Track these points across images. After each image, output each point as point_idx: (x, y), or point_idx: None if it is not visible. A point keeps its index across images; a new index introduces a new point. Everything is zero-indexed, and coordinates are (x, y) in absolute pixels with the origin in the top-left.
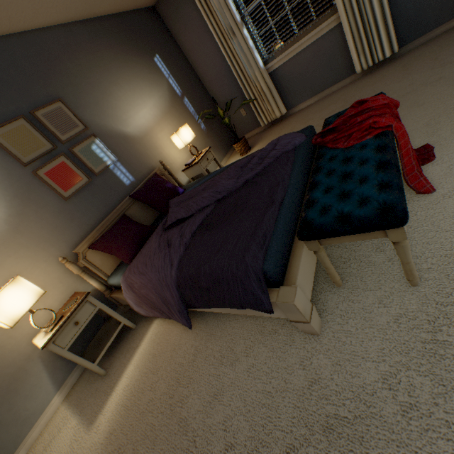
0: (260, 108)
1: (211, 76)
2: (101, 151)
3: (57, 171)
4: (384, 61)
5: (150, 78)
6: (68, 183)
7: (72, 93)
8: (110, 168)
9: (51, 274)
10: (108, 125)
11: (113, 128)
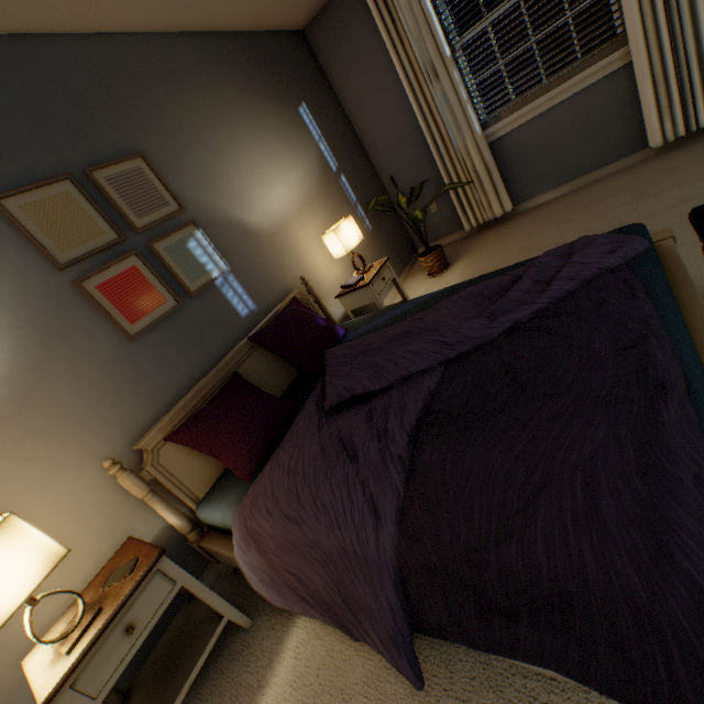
0: (467, 199)
1: (384, 145)
2: (203, 252)
3: (121, 283)
4: (702, 130)
5: (290, 138)
6: (138, 307)
7: (162, 147)
8: (216, 284)
9: (83, 495)
10: (220, 207)
11: (227, 214)
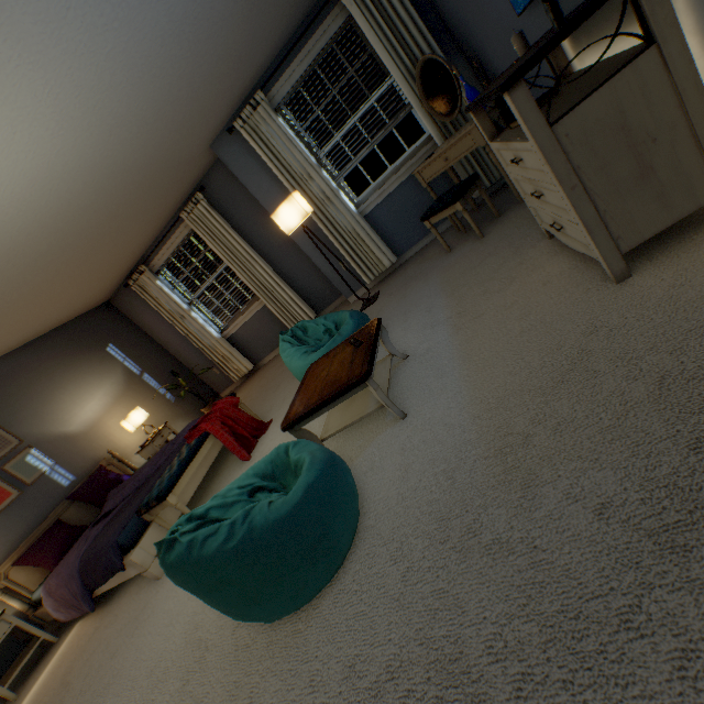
0: (228, 367)
1: (176, 345)
2: (37, 459)
3: None
4: None
5: (101, 369)
6: None
7: (9, 413)
8: (47, 474)
9: None
10: (48, 430)
11: (54, 432)
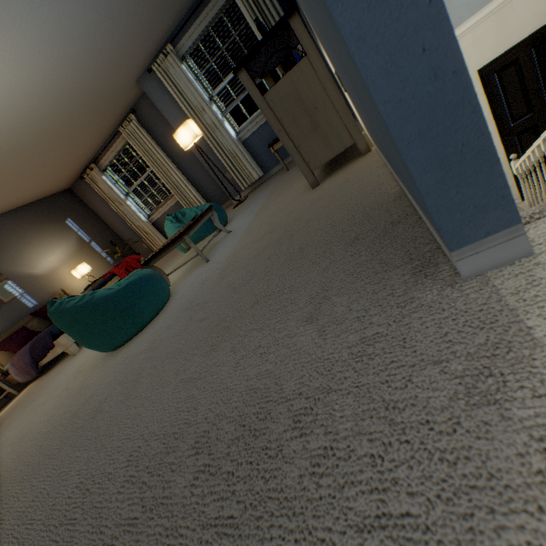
0: (152, 243)
1: (117, 224)
2: (12, 288)
3: None
4: None
5: (61, 235)
6: None
7: None
8: (18, 298)
9: None
10: (21, 270)
11: (24, 272)
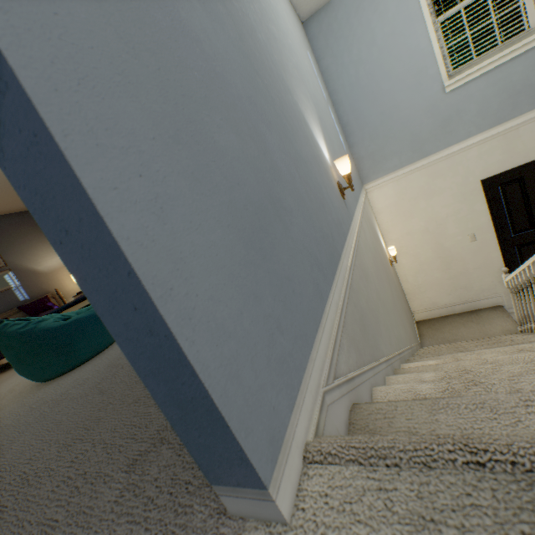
0: None
1: None
2: (11, 279)
3: None
4: None
5: None
6: None
7: (6, 246)
8: (13, 289)
9: None
10: (25, 264)
11: (28, 266)
